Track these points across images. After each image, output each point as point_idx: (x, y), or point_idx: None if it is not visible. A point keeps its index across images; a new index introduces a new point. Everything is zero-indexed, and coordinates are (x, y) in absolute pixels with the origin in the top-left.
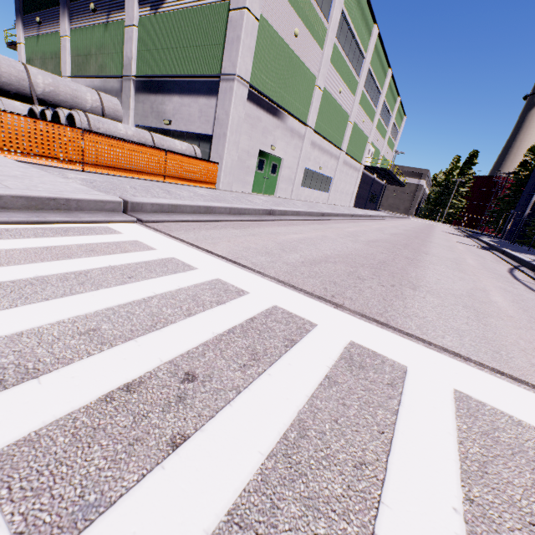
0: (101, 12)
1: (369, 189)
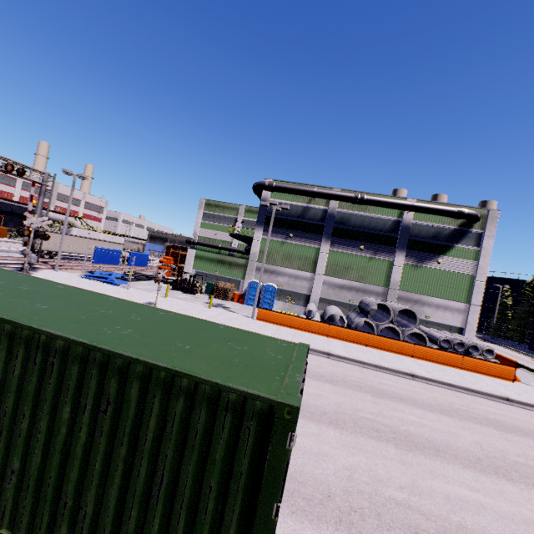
0: (366, 250)
1: None
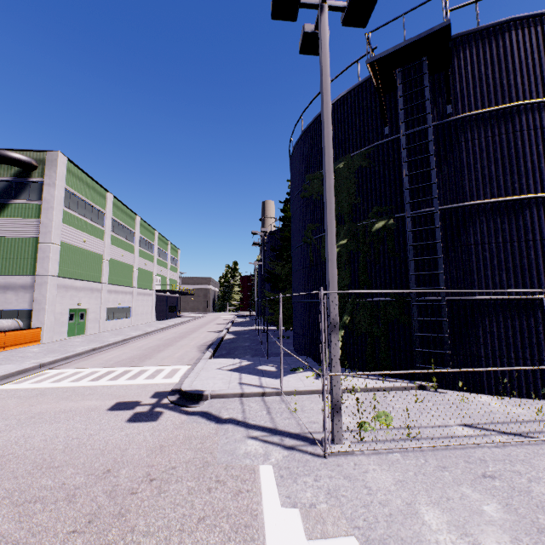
0: None
1: (166, 303)
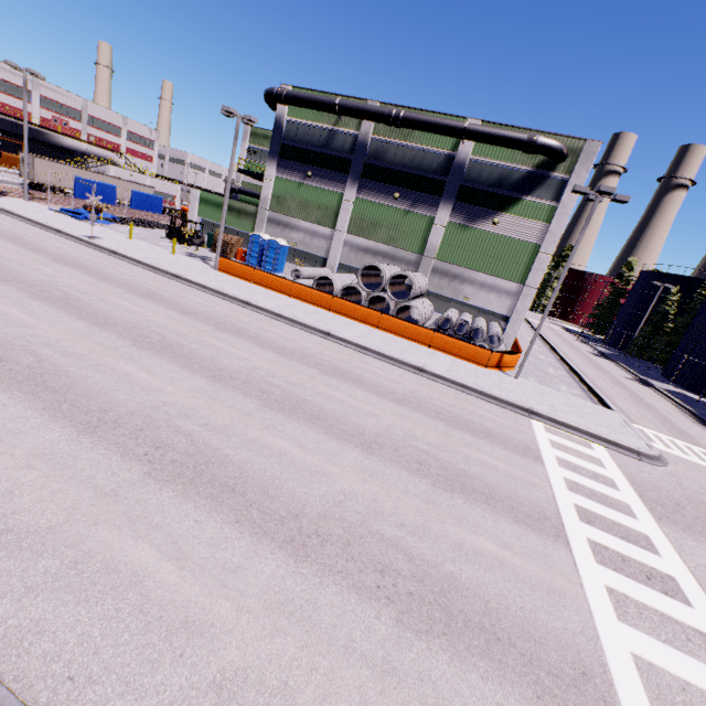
0: (403, 201)
1: None
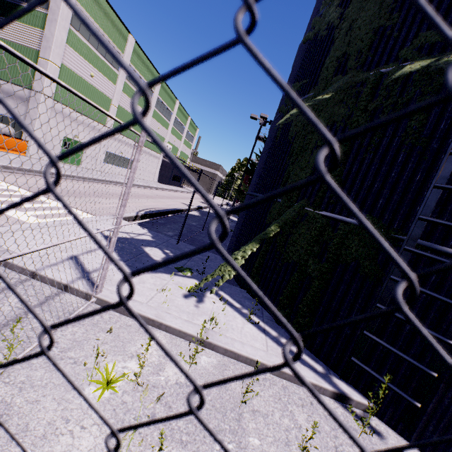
0: None
1: (171, 171)
